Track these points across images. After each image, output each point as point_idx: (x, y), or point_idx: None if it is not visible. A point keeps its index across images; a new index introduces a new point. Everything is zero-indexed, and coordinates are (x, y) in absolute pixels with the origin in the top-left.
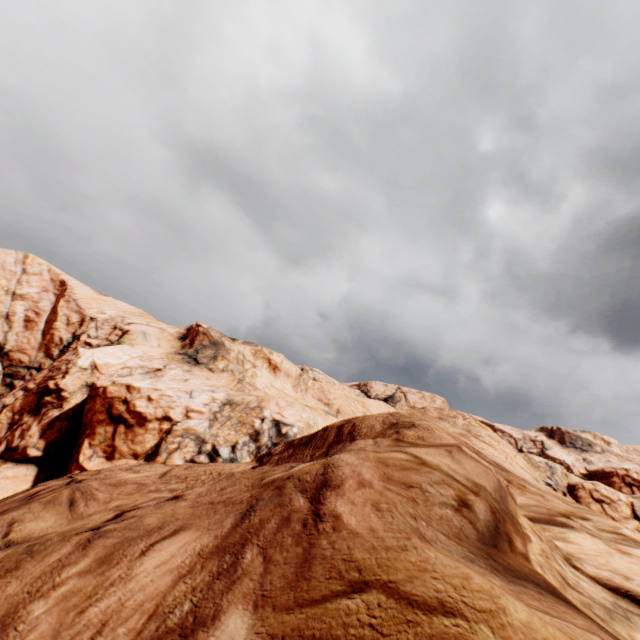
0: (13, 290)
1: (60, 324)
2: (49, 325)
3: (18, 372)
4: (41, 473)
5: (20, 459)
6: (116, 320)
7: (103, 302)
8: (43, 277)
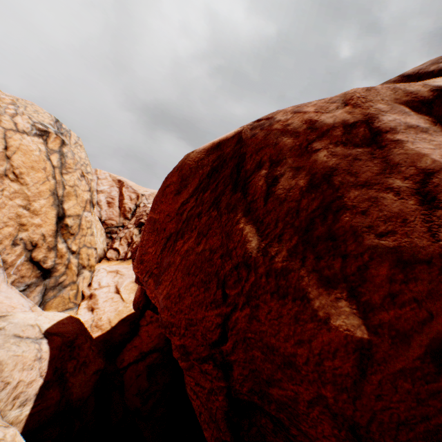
0: (96, 189)
1: (127, 201)
2: (121, 203)
3: (112, 230)
4: None
5: None
6: (155, 194)
7: (142, 188)
8: (108, 180)
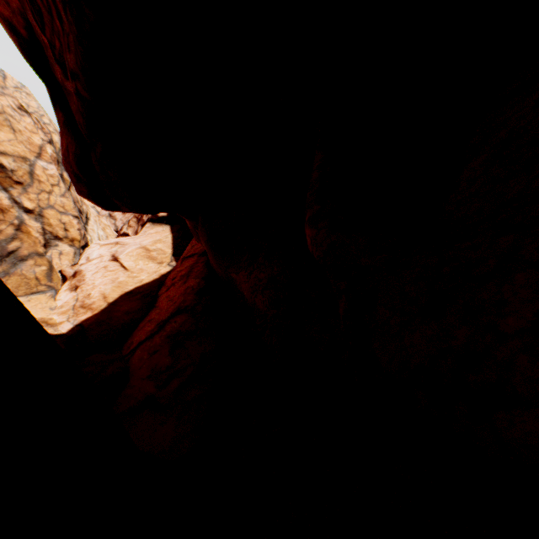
0: None
1: None
2: None
3: None
4: (173, 228)
5: (153, 220)
6: None
7: None
8: None
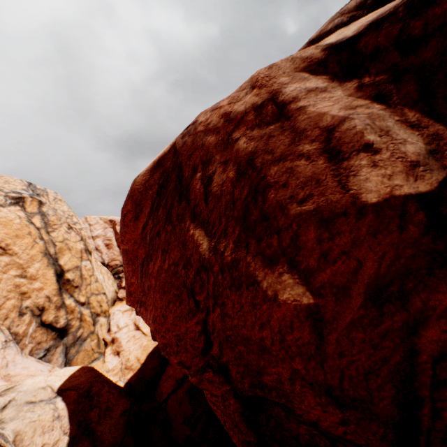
0: (91, 236)
1: None
2: (118, 241)
3: (118, 270)
4: None
5: None
6: None
7: None
8: (100, 223)
